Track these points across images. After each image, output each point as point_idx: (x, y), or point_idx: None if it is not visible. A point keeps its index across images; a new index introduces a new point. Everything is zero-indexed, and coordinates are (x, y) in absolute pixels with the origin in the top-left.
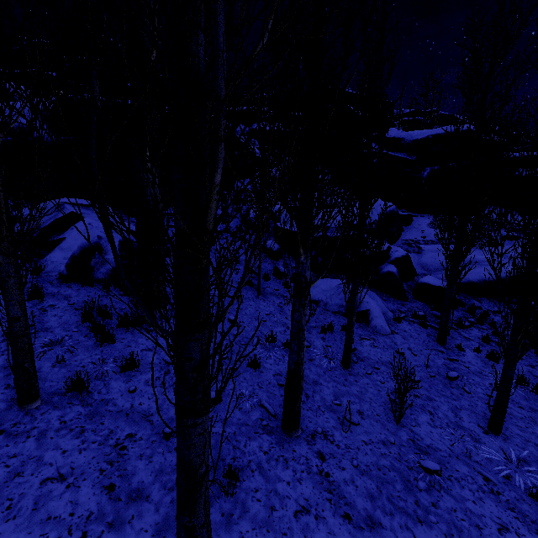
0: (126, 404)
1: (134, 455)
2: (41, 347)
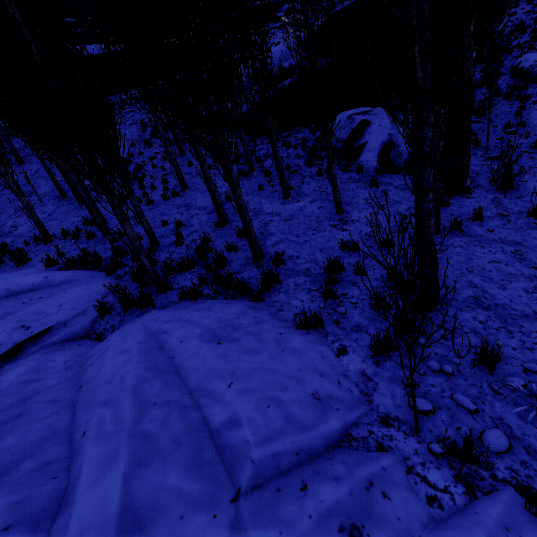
0: (494, 237)
1: (532, 258)
2: (406, 211)
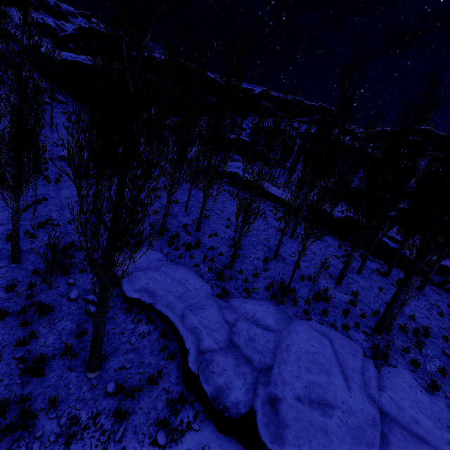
0: None
1: None
2: None
